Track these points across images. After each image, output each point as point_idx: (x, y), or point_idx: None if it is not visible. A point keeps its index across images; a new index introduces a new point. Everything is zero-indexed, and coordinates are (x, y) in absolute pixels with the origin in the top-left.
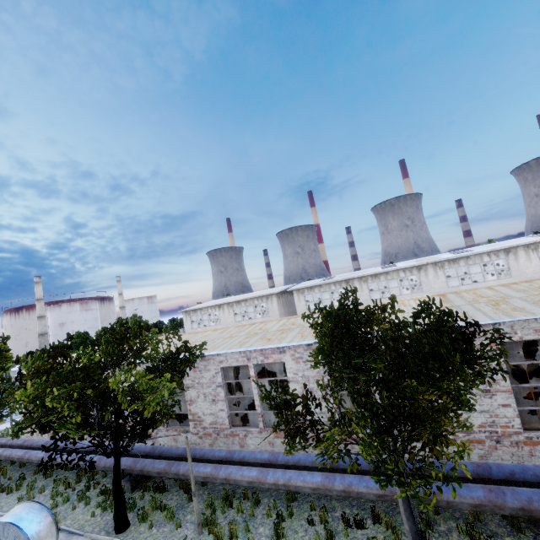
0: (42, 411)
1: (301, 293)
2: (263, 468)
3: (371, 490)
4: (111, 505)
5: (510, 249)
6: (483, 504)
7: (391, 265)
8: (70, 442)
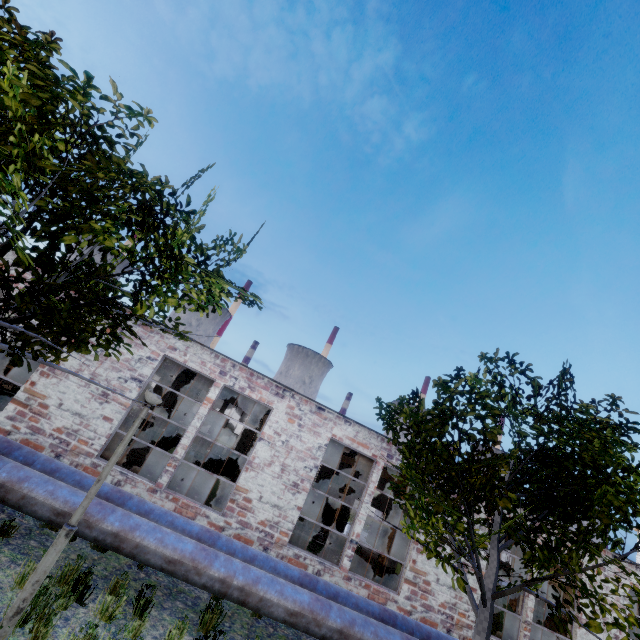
0: None
1: None
2: (205, 545)
3: None
4: None
5: None
6: None
7: None
8: None
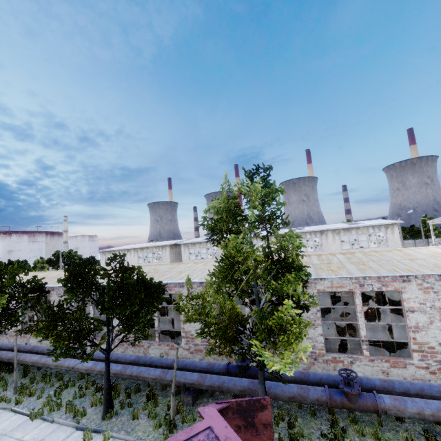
0: None
1: (187, 246)
2: (67, 358)
3: (112, 371)
4: None
5: (323, 231)
6: (157, 378)
7: None
8: None
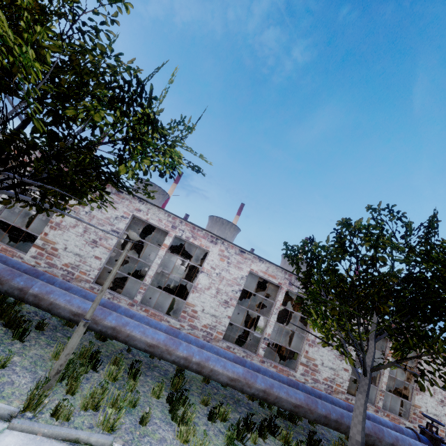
0: None
1: None
2: (172, 336)
3: (291, 398)
4: None
5: None
6: (370, 434)
7: None
8: None
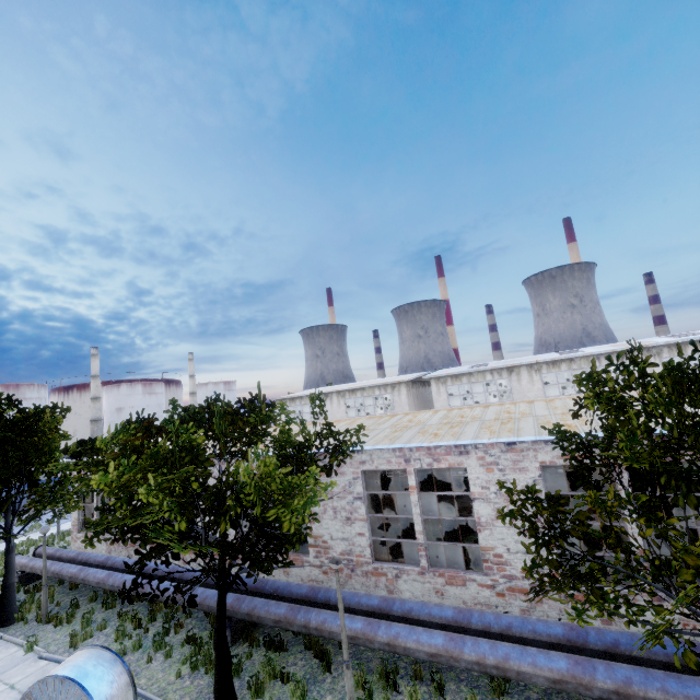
0: (126, 509)
1: (442, 382)
2: (453, 634)
3: (674, 698)
4: (206, 664)
5: None
6: None
7: (571, 351)
8: (161, 561)
